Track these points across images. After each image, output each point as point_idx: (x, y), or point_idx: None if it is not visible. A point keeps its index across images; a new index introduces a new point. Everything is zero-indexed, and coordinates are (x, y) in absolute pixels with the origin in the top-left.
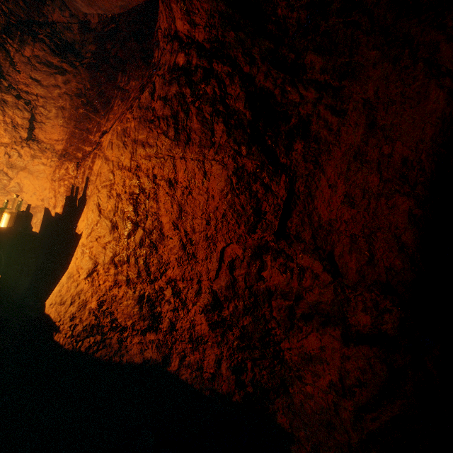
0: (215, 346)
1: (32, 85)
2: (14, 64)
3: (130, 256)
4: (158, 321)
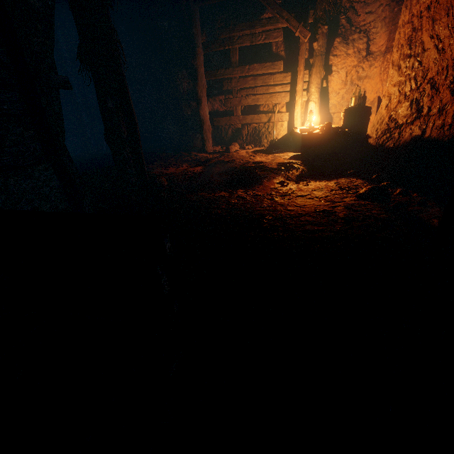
0: (453, 105)
1: (366, 18)
2: (357, 13)
3: (406, 80)
4: (420, 112)
